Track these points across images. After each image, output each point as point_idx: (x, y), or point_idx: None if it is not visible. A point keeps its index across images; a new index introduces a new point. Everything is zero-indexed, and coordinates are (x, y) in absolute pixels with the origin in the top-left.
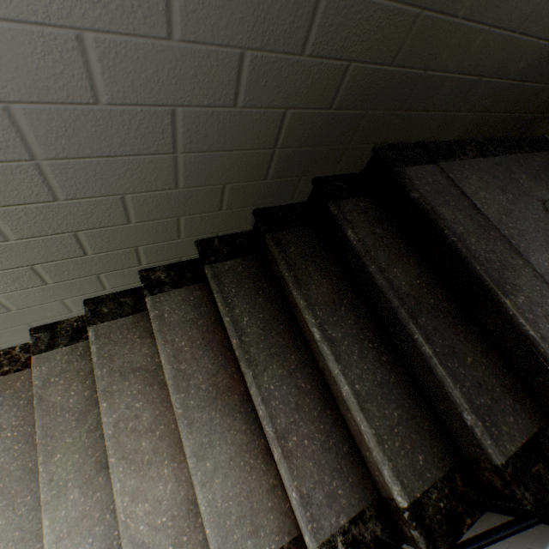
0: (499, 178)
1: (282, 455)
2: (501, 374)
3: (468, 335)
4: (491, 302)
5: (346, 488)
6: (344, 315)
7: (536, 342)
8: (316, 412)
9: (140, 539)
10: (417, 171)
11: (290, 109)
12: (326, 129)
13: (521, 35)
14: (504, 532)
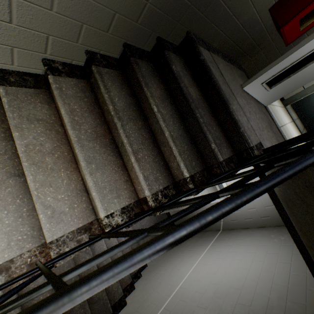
0: (229, 70)
1: (136, 159)
2: (223, 136)
3: (214, 121)
4: (224, 108)
5: (162, 177)
6: (167, 106)
7: (237, 121)
8: (150, 147)
9: (48, 204)
10: (203, 50)
11: None
12: (172, 5)
13: (250, 0)
14: (223, 175)
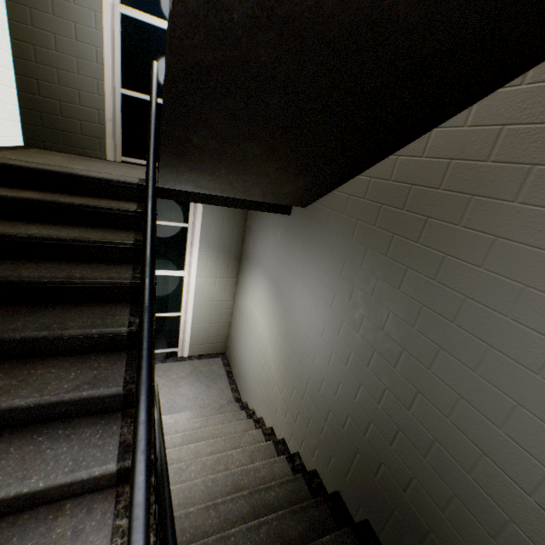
0: None
1: (208, 505)
2: None
3: None
4: None
5: (184, 542)
6: (275, 543)
7: None
8: (222, 531)
9: (190, 466)
10: None
11: (359, 453)
12: (373, 488)
13: None
14: None
